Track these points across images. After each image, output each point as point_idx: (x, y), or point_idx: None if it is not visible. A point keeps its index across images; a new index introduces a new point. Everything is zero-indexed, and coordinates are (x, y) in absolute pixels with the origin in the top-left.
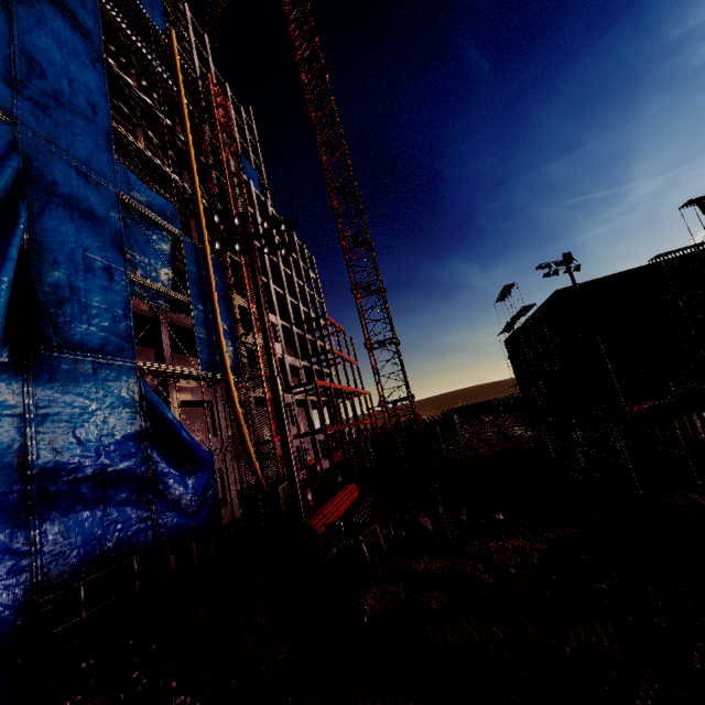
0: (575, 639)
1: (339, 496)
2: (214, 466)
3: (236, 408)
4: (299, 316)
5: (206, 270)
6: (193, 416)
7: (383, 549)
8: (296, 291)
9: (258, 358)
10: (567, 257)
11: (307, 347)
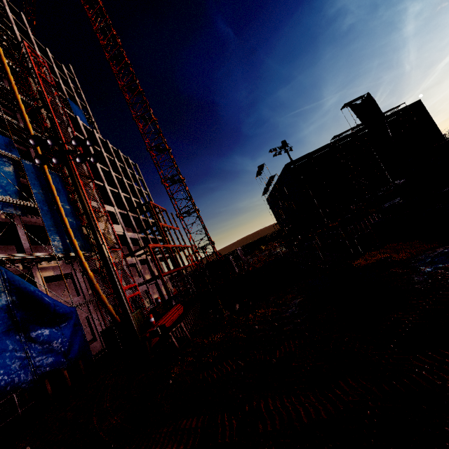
0: (279, 353)
1: (168, 313)
2: (77, 316)
3: (88, 273)
4: (132, 205)
5: (47, 182)
6: (62, 287)
7: (188, 337)
8: (127, 188)
9: (100, 237)
10: (284, 143)
11: (142, 224)
